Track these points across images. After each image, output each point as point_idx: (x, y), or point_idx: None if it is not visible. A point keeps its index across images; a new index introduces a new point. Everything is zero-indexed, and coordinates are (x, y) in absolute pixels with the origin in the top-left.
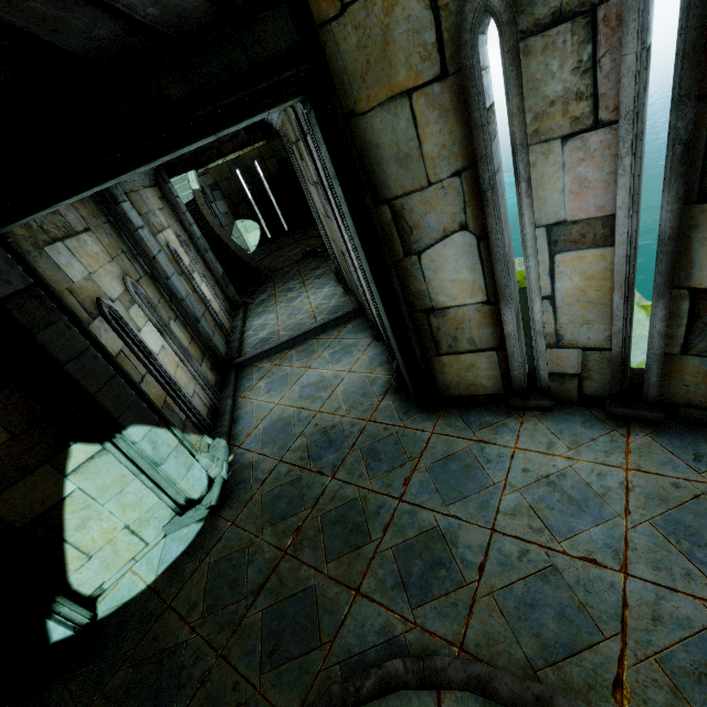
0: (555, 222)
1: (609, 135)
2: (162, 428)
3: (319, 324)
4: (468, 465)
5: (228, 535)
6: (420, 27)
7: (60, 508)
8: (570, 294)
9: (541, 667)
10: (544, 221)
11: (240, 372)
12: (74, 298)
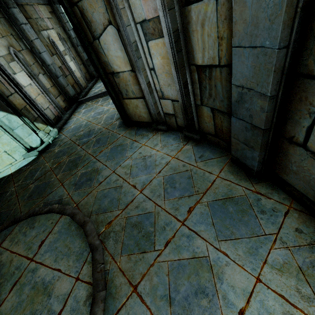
0: (142, 20)
1: None
2: (14, 115)
3: None
4: (124, 149)
5: (40, 161)
6: None
7: None
8: (159, 67)
9: (93, 214)
10: (138, 19)
11: (79, 105)
12: None
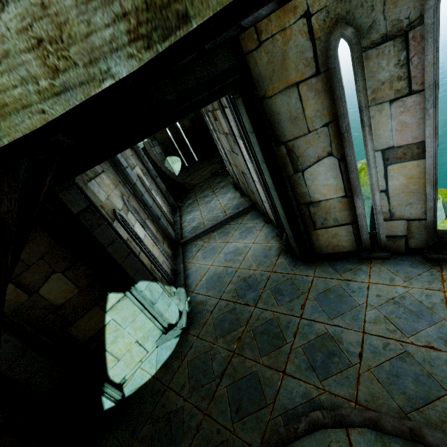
0: (386, 148)
1: (418, 98)
2: (154, 282)
3: (229, 216)
4: (341, 295)
5: (196, 344)
6: (304, 49)
7: (103, 331)
8: (398, 188)
9: (410, 412)
10: (379, 147)
11: (184, 248)
12: (104, 211)
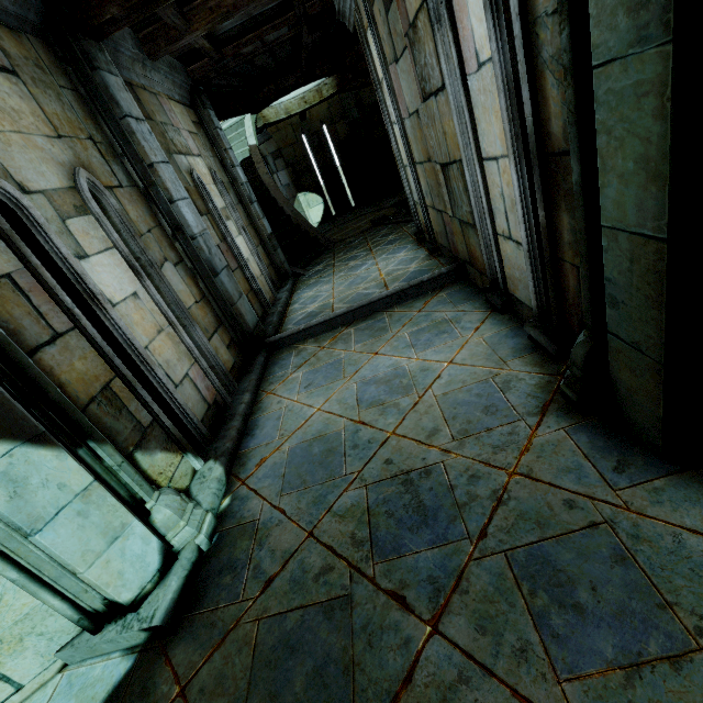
0: None
1: None
2: (49, 446)
3: (394, 290)
4: None
5: None
6: None
7: None
8: None
9: None
10: None
11: (272, 355)
12: None
